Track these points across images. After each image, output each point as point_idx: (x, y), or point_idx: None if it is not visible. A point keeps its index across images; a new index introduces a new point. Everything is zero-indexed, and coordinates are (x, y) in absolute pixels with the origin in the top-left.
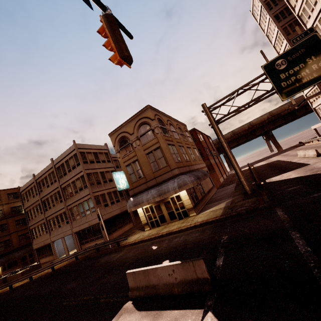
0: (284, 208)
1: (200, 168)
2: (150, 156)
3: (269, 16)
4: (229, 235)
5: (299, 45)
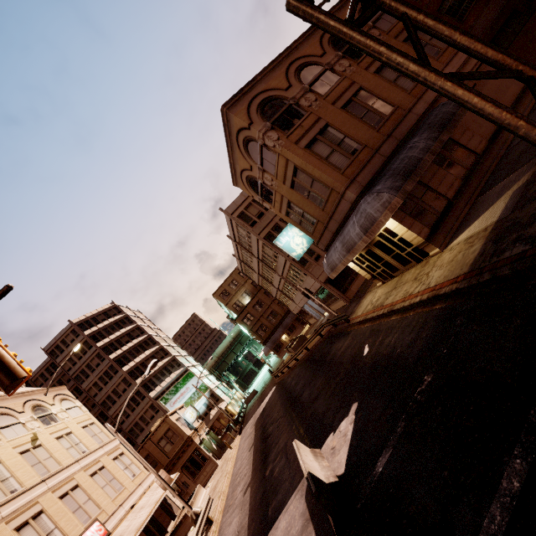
0: None
1: None
2: (298, 188)
3: None
4: (434, 377)
5: None
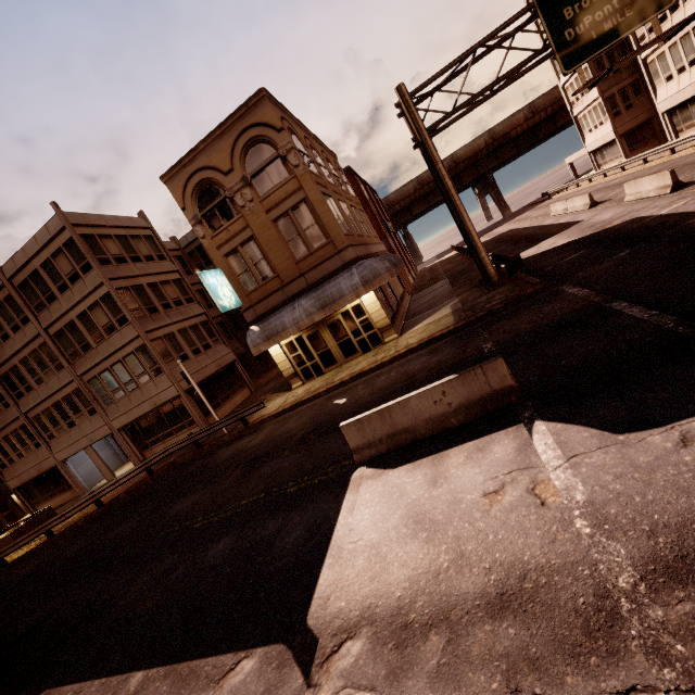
0: (576, 283)
1: (381, 252)
2: (285, 224)
3: None
4: (495, 340)
5: None
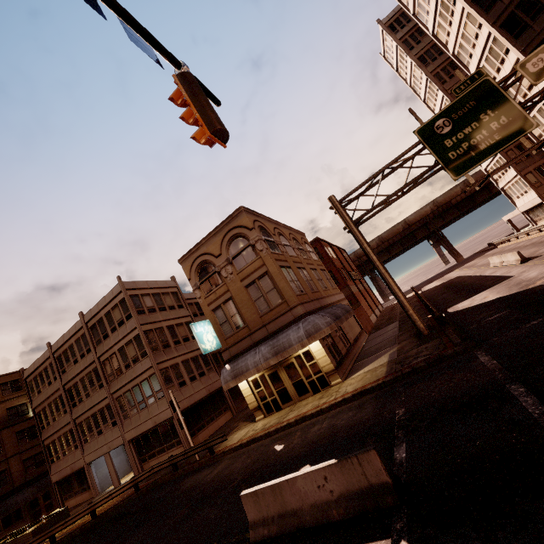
0: (489, 350)
1: (337, 301)
2: (253, 289)
3: (410, 59)
4: (408, 406)
5: (466, 96)
